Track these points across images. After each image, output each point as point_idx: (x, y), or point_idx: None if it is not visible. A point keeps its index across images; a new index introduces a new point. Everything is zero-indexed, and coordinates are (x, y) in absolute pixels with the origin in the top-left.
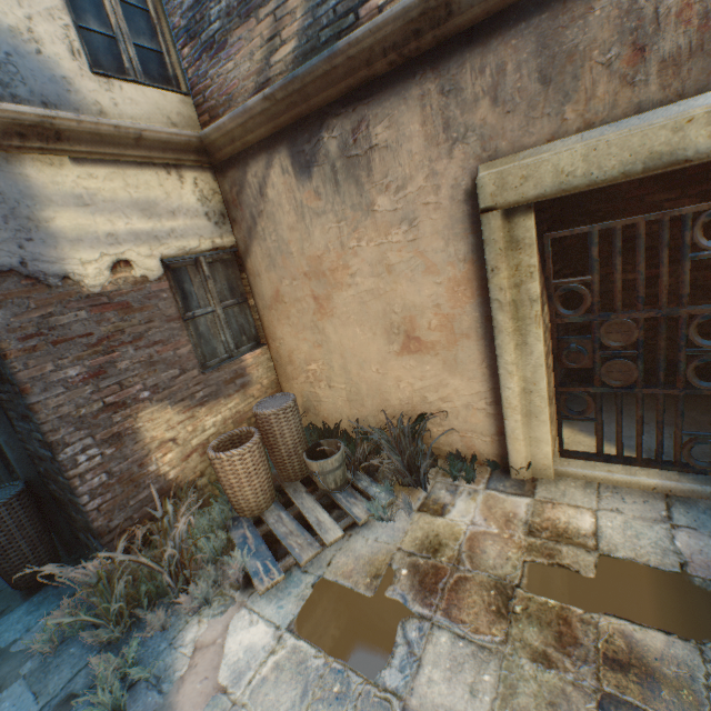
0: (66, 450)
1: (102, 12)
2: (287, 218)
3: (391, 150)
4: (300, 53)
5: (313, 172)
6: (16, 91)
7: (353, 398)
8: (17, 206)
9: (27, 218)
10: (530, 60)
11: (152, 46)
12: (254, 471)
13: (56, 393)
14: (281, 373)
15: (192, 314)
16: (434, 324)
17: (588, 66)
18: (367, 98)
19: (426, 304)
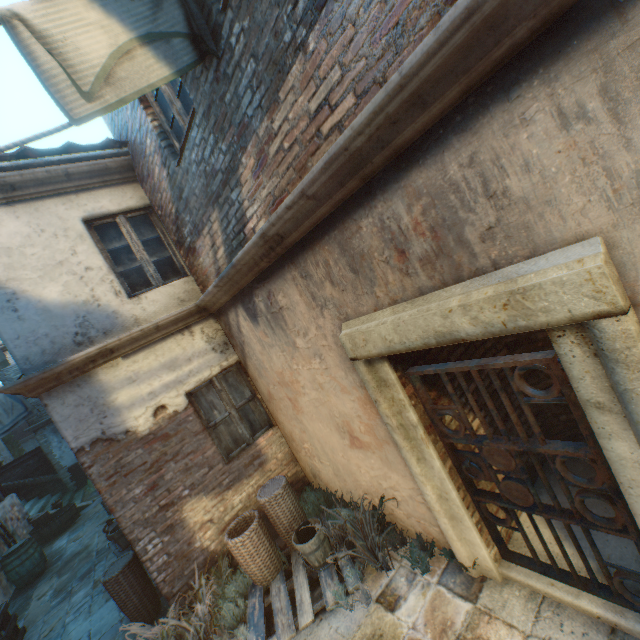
0: (139, 543)
1: (133, 255)
2: (256, 346)
3: (291, 310)
4: (228, 253)
5: (259, 320)
6: (90, 334)
7: (337, 473)
8: (97, 400)
9: (103, 404)
10: (340, 258)
11: (165, 255)
12: (256, 552)
13: (130, 507)
14: (291, 446)
15: (214, 422)
16: (363, 429)
17: (375, 262)
18: (267, 278)
19: (352, 414)
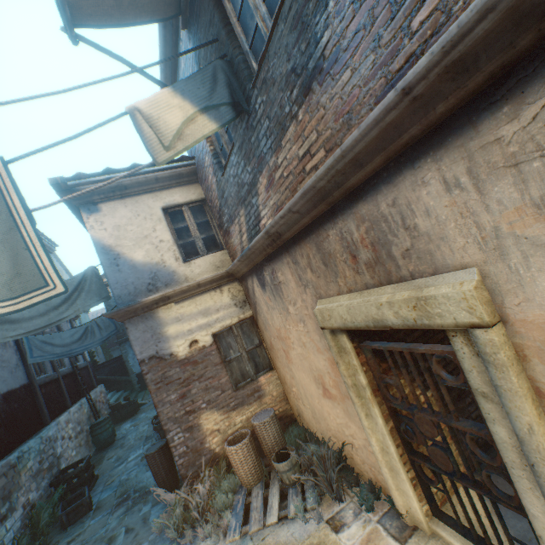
0: (170, 433)
1: (190, 233)
2: (264, 307)
3: (286, 284)
4: (248, 238)
5: (266, 288)
6: (157, 285)
7: (314, 416)
8: (156, 329)
9: (159, 333)
10: (316, 254)
11: (210, 233)
12: (244, 460)
13: (167, 407)
14: (284, 388)
15: (229, 358)
16: (331, 384)
17: (337, 260)
18: (271, 260)
19: (324, 370)
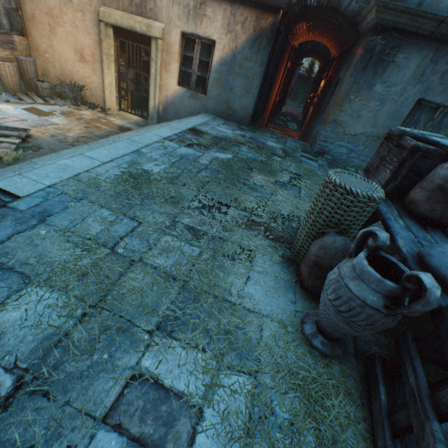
0: None
1: None
2: None
3: None
4: None
5: None
6: None
7: (63, 75)
8: None
9: None
10: None
11: None
12: (14, 75)
13: None
14: (33, 54)
15: None
16: (90, 54)
17: None
18: None
19: (87, 46)
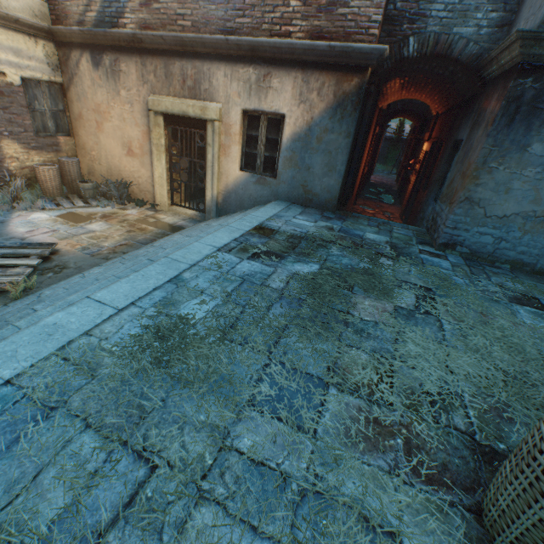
0: None
1: None
2: (88, 82)
3: (127, 75)
4: (98, 20)
5: (100, 69)
6: None
7: (109, 171)
8: None
9: None
10: (163, 69)
11: None
12: (54, 179)
13: None
14: (80, 153)
15: (34, 108)
16: (138, 147)
17: (175, 79)
18: (120, 52)
19: (136, 138)
